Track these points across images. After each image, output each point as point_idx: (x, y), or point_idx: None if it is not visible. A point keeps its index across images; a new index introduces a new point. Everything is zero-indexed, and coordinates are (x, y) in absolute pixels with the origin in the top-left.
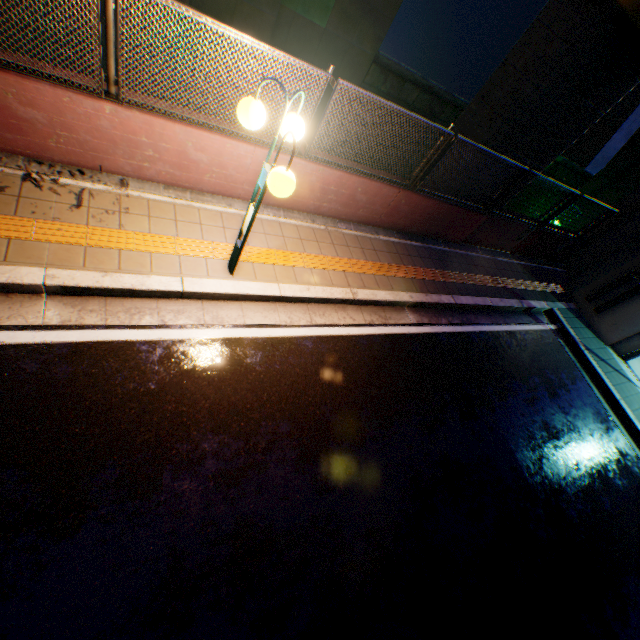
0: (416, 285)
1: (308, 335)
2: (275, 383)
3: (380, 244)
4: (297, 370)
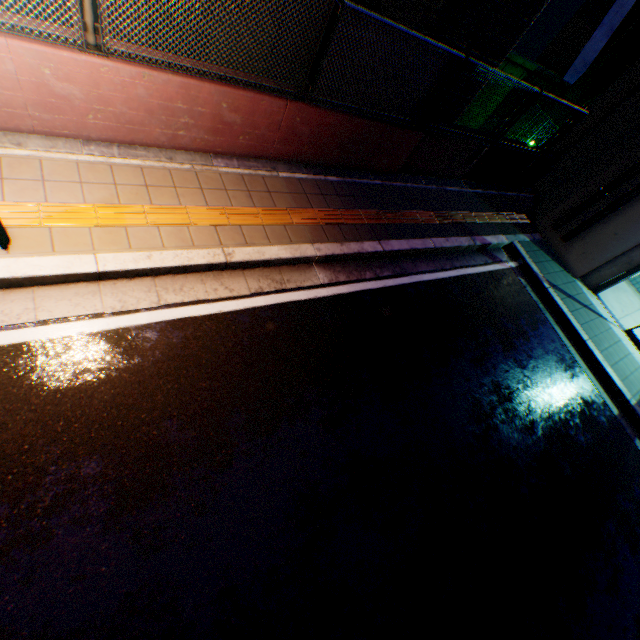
0: (328, 233)
1: (152, 322)
2: (83, 402)
3: (279, 183)
4: (126, 376)
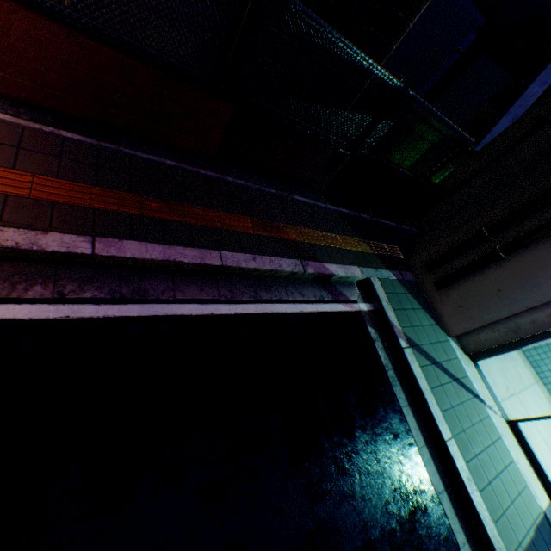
0: None
1: None
2: None
3: None
4: None
